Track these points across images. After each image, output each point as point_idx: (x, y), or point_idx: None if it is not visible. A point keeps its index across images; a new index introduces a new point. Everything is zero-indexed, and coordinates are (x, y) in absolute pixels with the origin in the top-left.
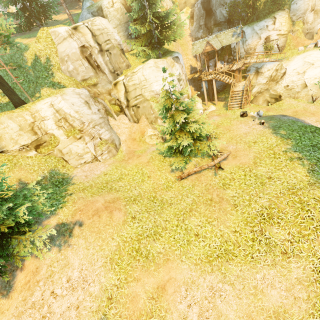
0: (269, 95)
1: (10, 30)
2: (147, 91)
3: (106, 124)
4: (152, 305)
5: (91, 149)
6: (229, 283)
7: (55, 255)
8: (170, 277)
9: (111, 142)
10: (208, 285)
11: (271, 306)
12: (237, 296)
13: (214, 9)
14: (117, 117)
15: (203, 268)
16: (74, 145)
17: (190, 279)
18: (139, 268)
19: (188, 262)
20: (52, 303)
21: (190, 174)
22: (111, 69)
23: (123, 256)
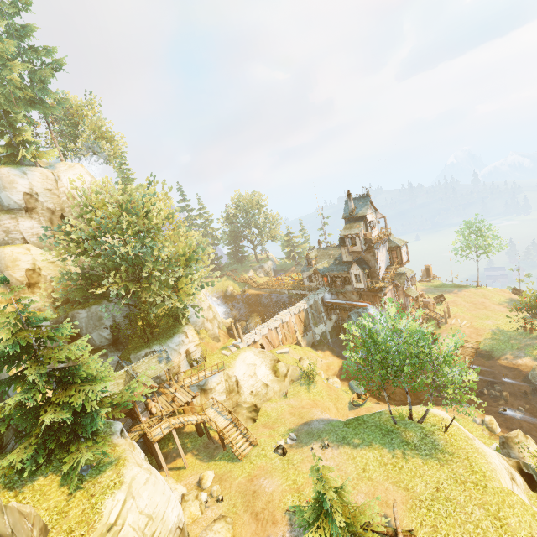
0: (246, 409)
1: None
2: None
3: None
4: None
5: None
6: None
7: None
8: None
9: None
10: None
11: None
12: None
13: (85, 332)
14: None
15: None
16: None
17: None
18: None
19: None
20: None
21: None
22: None
23: None
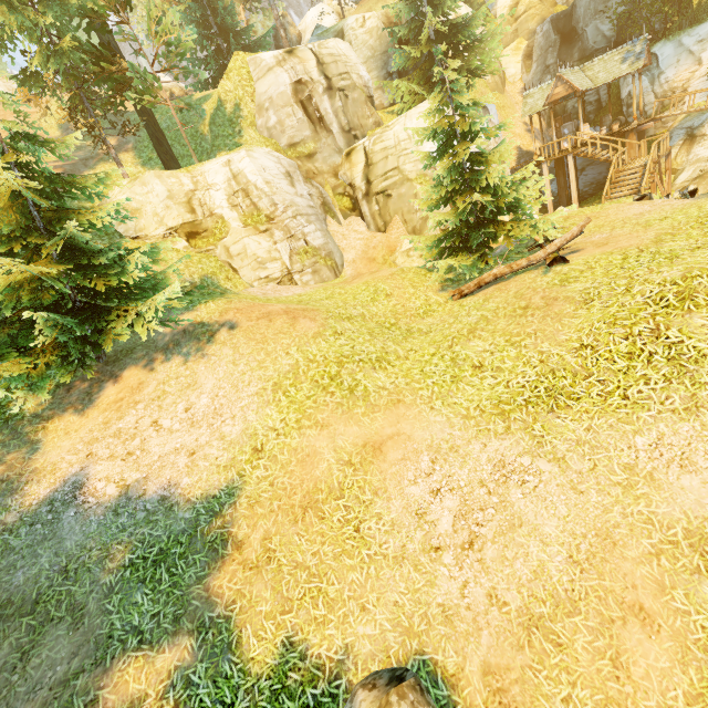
0: None
1: (188, 45)
2: (411, 160)
3: (320, 221)
4: (345, 476)
5: (284, 257)
6: (551, 457)
7: (175, 369)
8: (398, 432)
9: (325, 255)
10: (493, 459)
11: (678, 517)
12: (573, 486)
13: (580, 26)
14: (345, 221)
15: (485, 426)
16: (254, 241)
17: (447, 442)
18: (331, 407)
19: (448, 412)
20: (150, 437)
21: (482, 283)
22: (344, 125)
23: (301, 382)
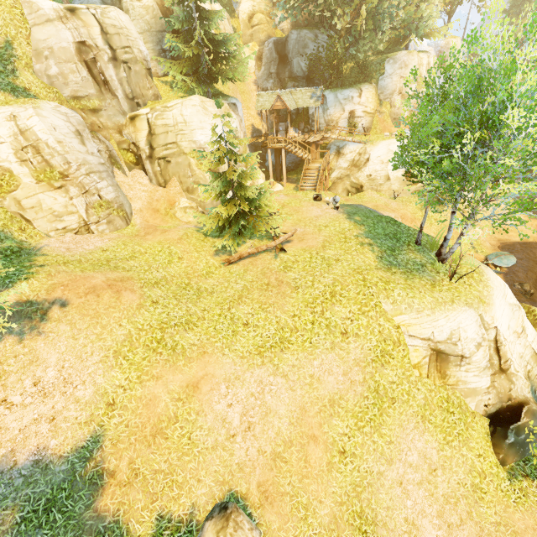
0: (350, 183)
1: None
2: (186, 139)
3: (111, 177)
4: (177, 408)
5: (80, 210)
6: (282, 375)
7: (10, 348)
8: (207, 373)
9: (117, 207)
10: (257, 380)
11: (327, 394)
12: (291, 388)
13: (290, 56)
14: (130, 172)
15: (252, 362)
16: (49, 196)
17: (234, 374)
18: (161, 363)
19: (233, 355)
20: (4, 415)
21: (242, 257)
22: (128, 93)
23: (136, 348)
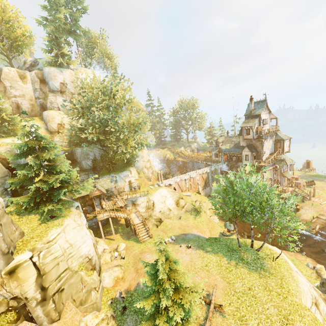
0: (154, 219)
1: None
2: (76, 259)
3: None
4: None
5: None
6: None
7: None
8: None
9: None
10: None
11: None
12: None
13: (79, 160)
14: None
15: None
16: None
17: None
18: None
19: None
20: None
21: None
22: (4, 249)
23: None
